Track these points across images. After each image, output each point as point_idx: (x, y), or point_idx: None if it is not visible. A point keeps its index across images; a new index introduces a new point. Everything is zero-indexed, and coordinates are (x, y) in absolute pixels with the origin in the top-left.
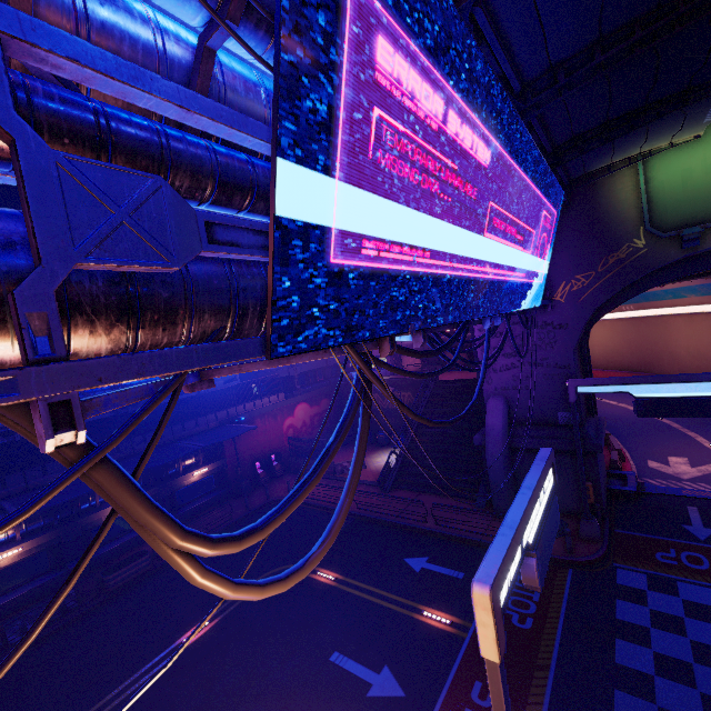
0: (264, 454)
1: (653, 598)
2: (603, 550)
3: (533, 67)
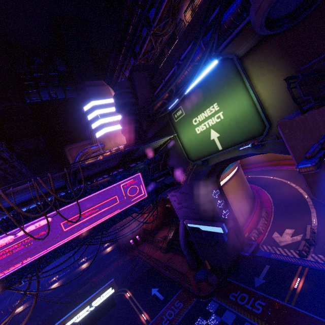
0: (134, 236)
1: (212, 317)
2: (212, 290)
3: (59, 186)
